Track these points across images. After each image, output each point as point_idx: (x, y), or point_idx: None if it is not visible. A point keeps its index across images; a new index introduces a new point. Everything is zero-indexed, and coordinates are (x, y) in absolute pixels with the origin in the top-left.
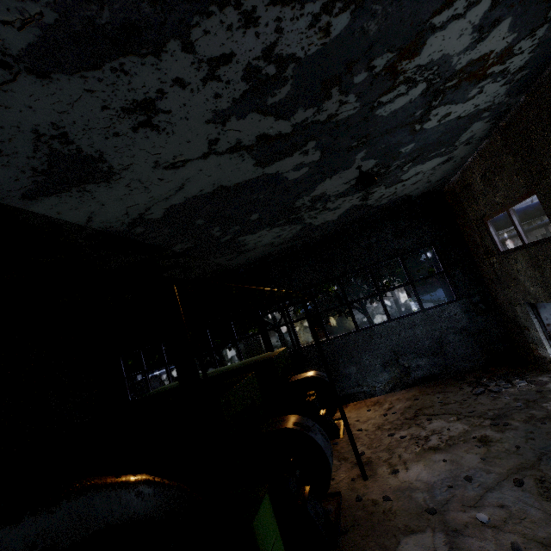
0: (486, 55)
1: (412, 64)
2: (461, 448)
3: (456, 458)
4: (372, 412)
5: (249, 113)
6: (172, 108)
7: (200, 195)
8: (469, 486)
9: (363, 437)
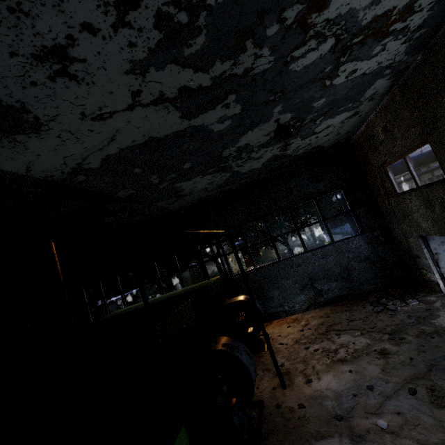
0: (390, 11)
1: (321, 17)
2: (364, 359)
3: (360, 369)
4: (291, 328)
5: (167, 64)
6: (87, 56)
7: (132, 146)
8: (371, 395)
9: (284, 350)
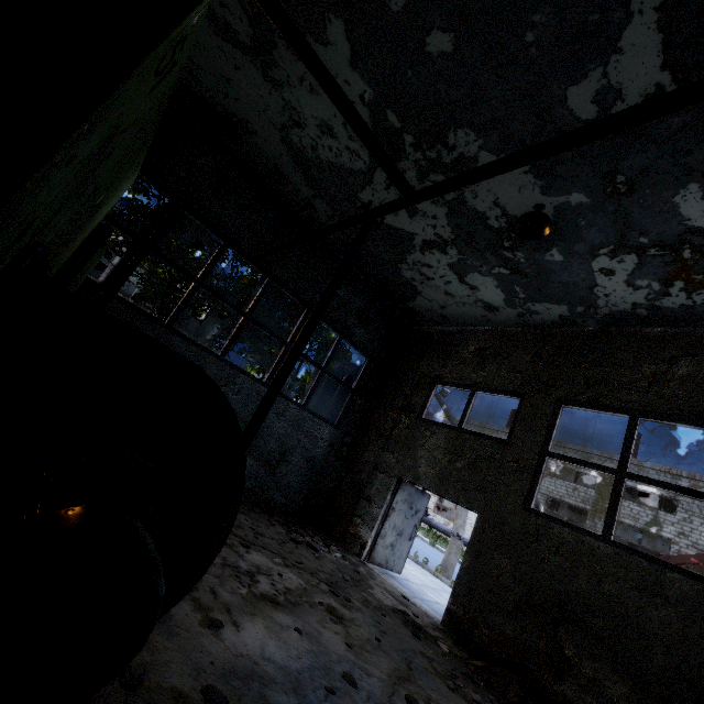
0: None
1: None
2: (311, 614)
3: (314, 631)
4: None
5: None
6: None
7: None
8: (358, 697)
9: None
